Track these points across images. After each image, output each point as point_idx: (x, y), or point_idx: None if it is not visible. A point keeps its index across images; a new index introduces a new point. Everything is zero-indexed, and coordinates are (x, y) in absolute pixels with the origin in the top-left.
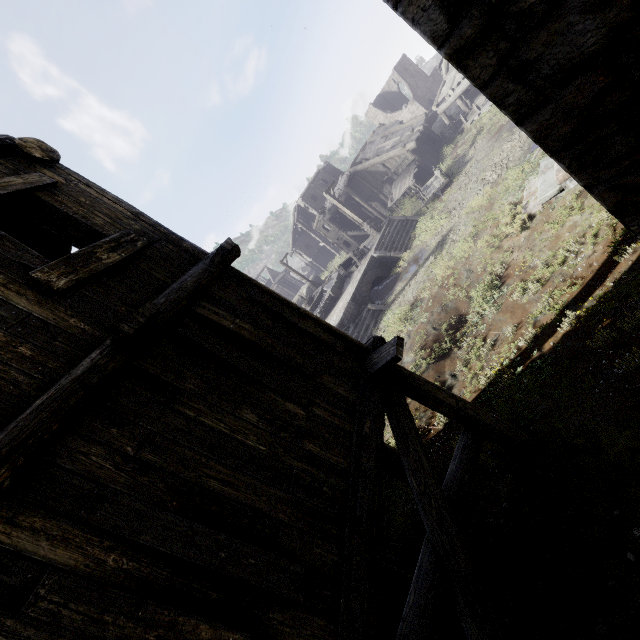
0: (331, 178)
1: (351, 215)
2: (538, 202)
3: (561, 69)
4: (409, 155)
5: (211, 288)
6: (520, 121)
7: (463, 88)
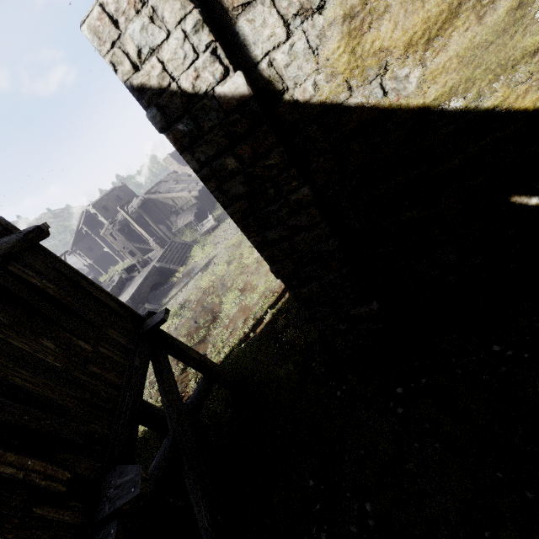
0: (126, 197)
1: (141, 230)
2: None
3: (235, 196)
4: (193, 199)
5: (22, 255)
6: (224, 208)
7: None
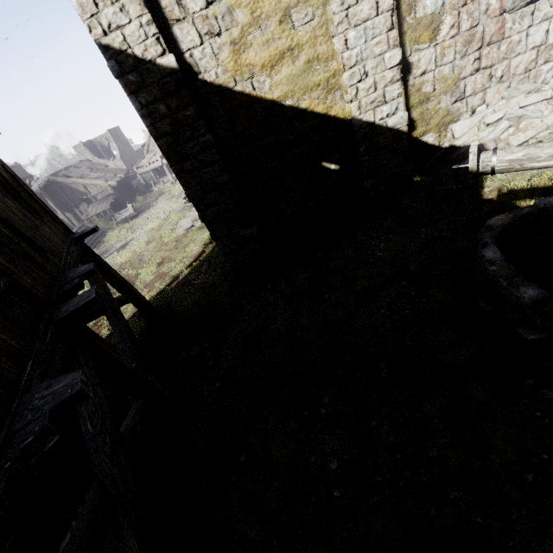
0: None
1: None
2: (183, 230)
3: (164, 133)
4: (110, 189)
5: None
6: (155, 140)
7: (156, 166)
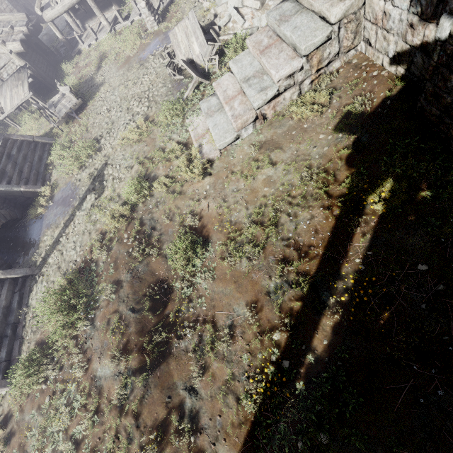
0: None
1: None
2: (214, 146)
3: None
4: (15, 58)
5: None
6: None
7: (73, 0)
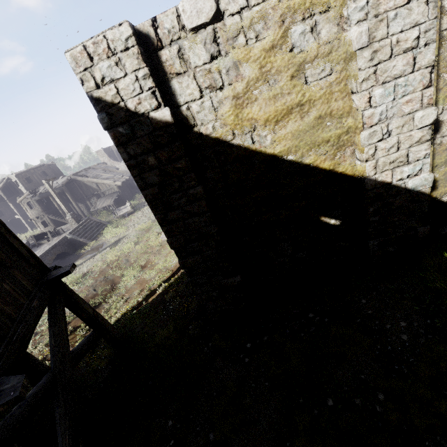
0: (52, 174)
1: (60, 204)
2: None
3: (151, 183)
4: (116, 187)
5: None
6: (141, 190)
7: None
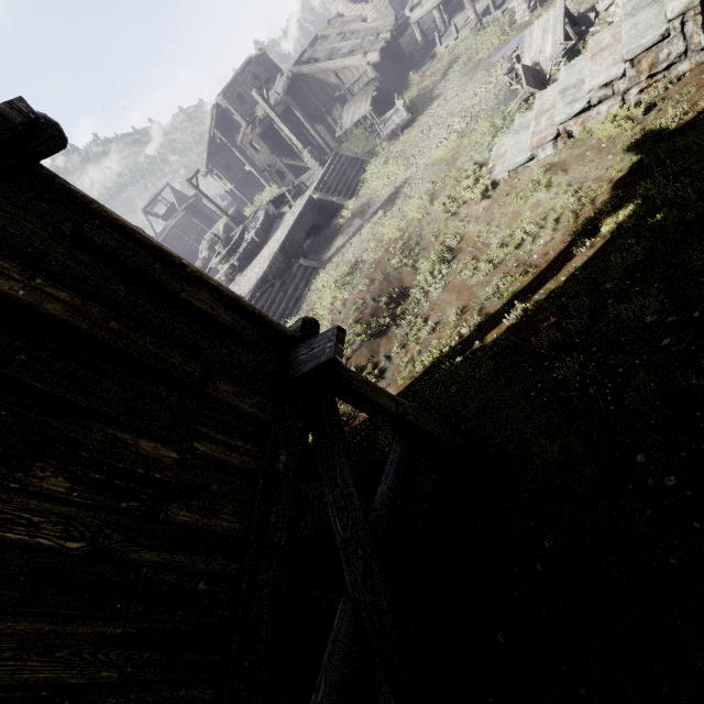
0: (267, 75)
1: (289, 135)
2: (505, 168)
3: None
4: (369, 70)
5: None
6: None
7: None
